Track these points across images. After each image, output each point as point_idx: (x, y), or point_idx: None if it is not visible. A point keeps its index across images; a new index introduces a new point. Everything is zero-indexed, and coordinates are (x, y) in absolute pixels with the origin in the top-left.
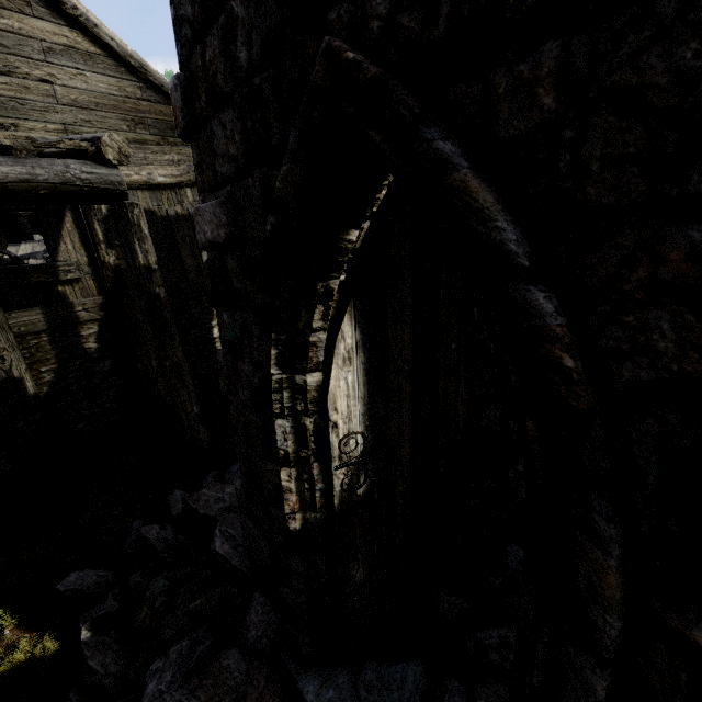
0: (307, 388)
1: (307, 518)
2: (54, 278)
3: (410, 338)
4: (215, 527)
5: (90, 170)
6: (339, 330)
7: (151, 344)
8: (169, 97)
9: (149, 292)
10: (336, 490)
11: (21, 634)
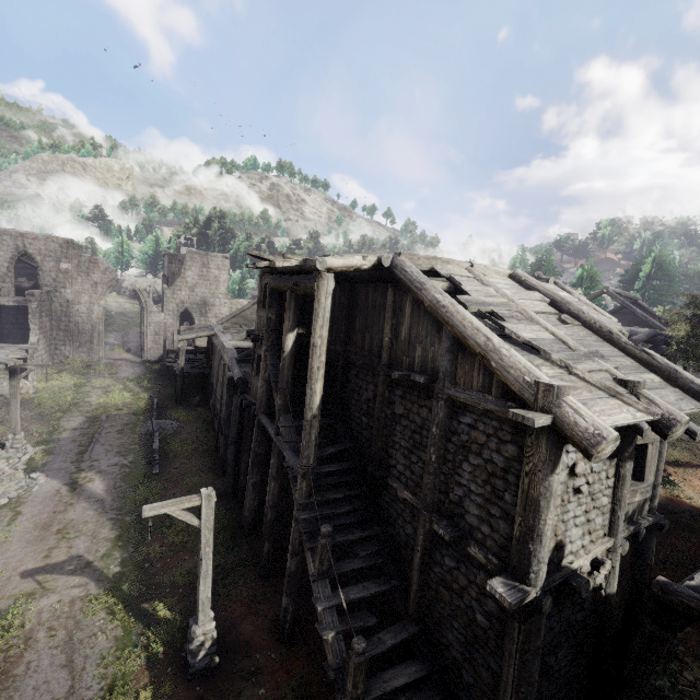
0: None
1: None
2: None
3: None
4: None
5: None
6: None
7: None
8: None
9: None
10: None
11: None
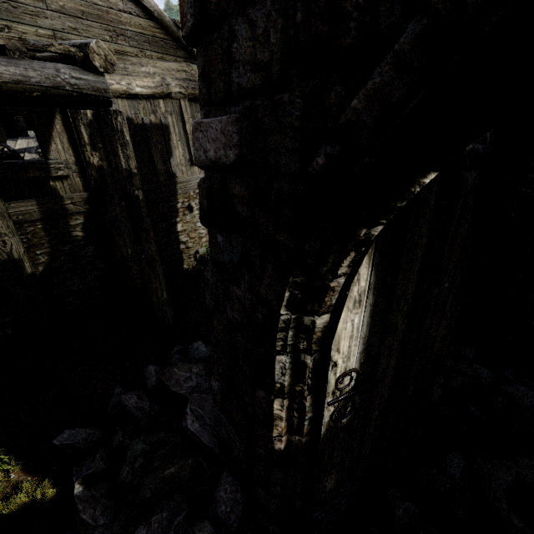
0: (314, 330)
1: (292, 440)
2: (46, 174)
3: (415, 279)
4: (184, 402)
5: (78, 76)
6: (356, 273)
7: (127, 235)
8: (147, 10)
9: (129, 193)
10: (324, 421)
11: (25, 477)
